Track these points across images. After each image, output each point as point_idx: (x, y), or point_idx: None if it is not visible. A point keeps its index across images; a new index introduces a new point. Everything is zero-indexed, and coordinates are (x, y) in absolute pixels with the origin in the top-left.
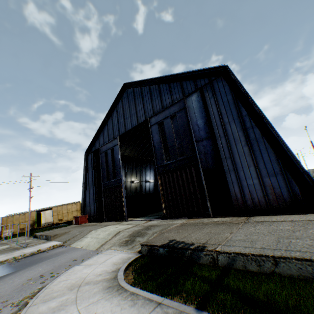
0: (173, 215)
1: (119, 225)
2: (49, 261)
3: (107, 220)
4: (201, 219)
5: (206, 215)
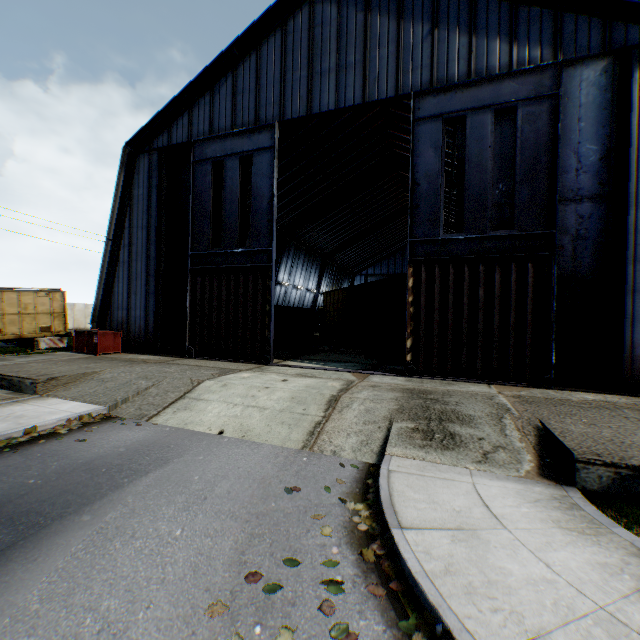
0: (435, 370)
1: (278, 375)
2: (161, 487)
3: (198, 355)
4: (534, 390)
5: (541, 382)
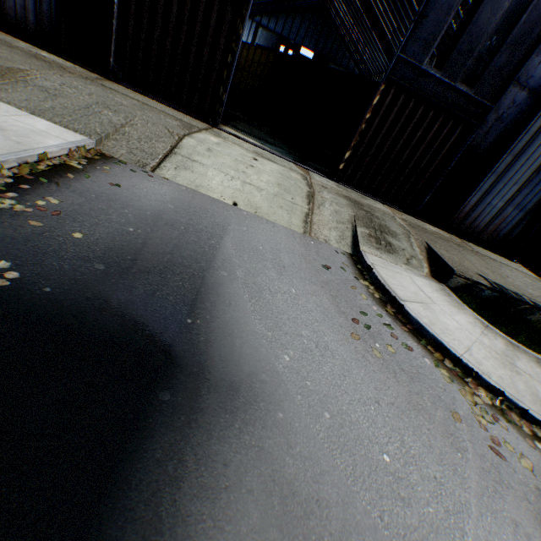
0: (355, 183)
1: (242, 149)
2: (246, 253)
3: (127, 82)
4: (407, 216)
5: (411, 212)
